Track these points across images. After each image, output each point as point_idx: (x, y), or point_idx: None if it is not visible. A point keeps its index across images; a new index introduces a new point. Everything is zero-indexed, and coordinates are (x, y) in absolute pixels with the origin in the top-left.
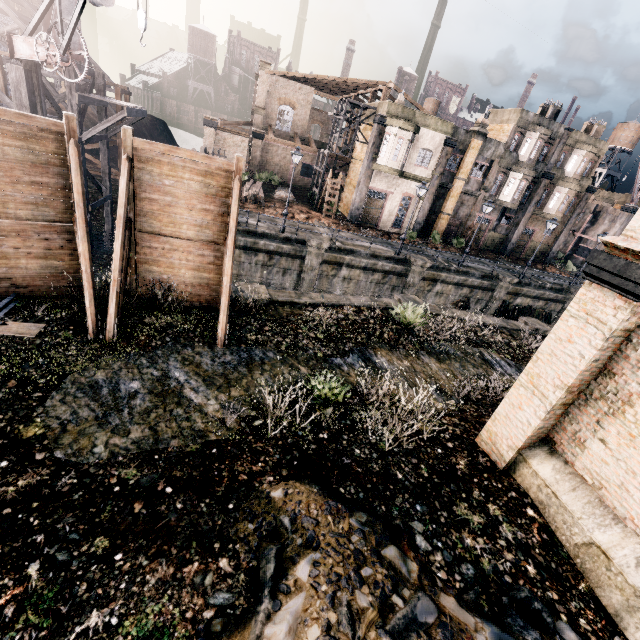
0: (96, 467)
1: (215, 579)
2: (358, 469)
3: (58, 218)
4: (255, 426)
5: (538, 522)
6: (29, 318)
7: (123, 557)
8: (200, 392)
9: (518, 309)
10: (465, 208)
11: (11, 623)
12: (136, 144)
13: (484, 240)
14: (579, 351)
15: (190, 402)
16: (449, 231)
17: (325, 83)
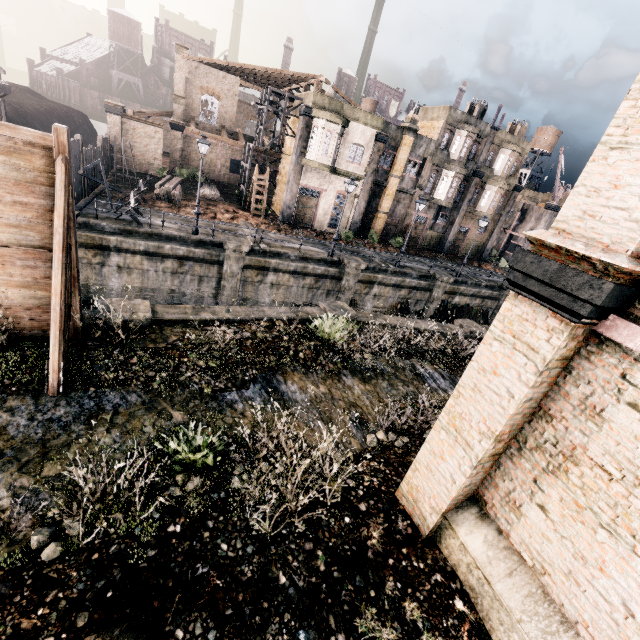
0: None
1: None
2: (218, 582)
3: None
4: (63, 529)
5: (469, 620)
6: None
7: None
8: None
9: (457, 308)
10: (402, 206)
11: None
12: None
13: (422, 239)
14: (507, 387)
15: None
16: (387, 230)
17: (253, 74)
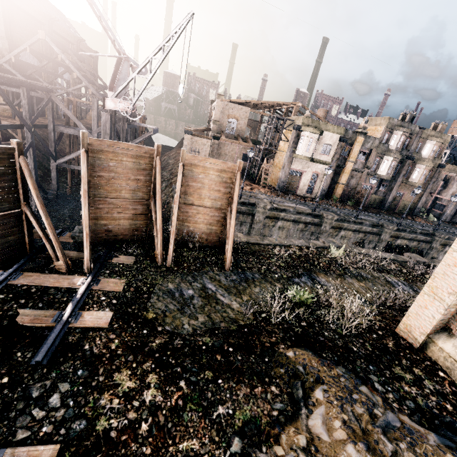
0: (189, 336)
1: (272, 396)
2: (329, 344)
3: (143, 197)
4: (263, 317)
5: (447, 380)
6: (126, 253)
7: (222, 381)
8: (226, 297)
9: (398, 247)
10: (354, 180)
11: (184, 408)
12: (187, 157)
13: (368, 200)
14: None
15: (222, 302)
16: (344, 195)
17: (256, 104)
